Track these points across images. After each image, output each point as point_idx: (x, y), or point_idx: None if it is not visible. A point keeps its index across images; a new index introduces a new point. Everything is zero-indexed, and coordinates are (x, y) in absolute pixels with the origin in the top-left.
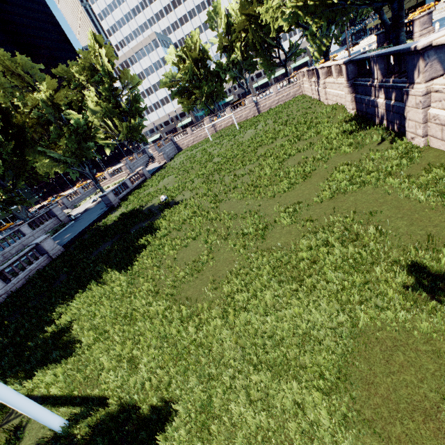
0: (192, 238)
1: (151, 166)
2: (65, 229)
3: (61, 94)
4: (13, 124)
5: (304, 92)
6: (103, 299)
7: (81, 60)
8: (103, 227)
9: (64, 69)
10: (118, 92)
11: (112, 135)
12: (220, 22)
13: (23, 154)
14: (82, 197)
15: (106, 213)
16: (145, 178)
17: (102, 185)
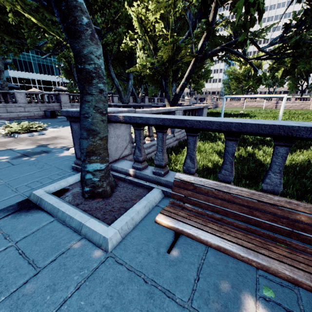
0: (284, 119)
1: None
2: None
3: None
4: None
5: (311, 108)
6: (253, 118)
7: None
8: None
9: None
10: None
11: None
12: None
13: None
14: None
15: None
16: None
17: None
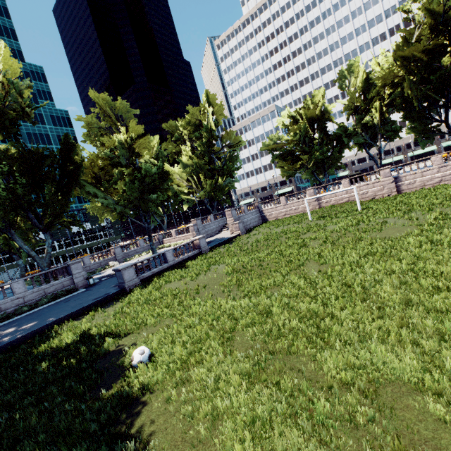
0: None
1: (223, 233)
2: (62, 299)
3: (146, 140)
4: (72, 159)
5: None
6: None
7: (188, 116)
8: (39, 351)
9: (173, 124)
10: (217, 150)
11: (197, 191)
12: (355, 82)
13: (68, 193)
14: (139, 250)
15: (106, 300)
16: (200, 251)
17: (166, 242)
